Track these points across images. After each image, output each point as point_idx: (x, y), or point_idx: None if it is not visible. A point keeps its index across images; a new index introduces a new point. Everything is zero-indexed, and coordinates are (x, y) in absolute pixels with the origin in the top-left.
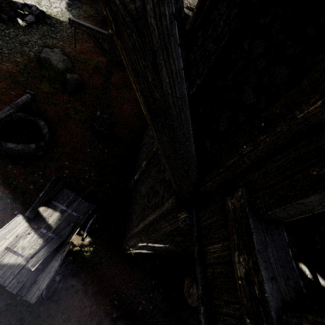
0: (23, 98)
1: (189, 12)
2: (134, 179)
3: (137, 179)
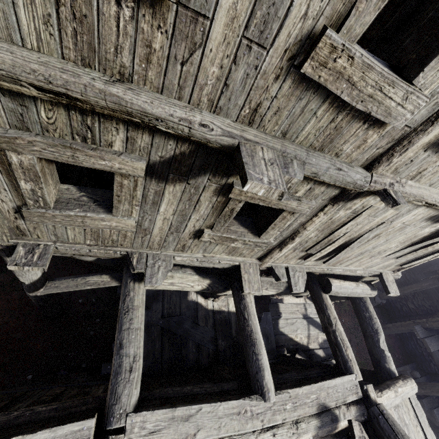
0: None
1: None
2: None
3: None
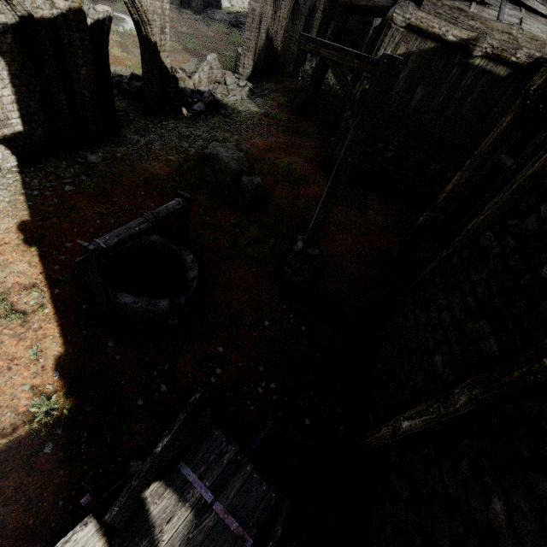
0: (169, 204)
1: (486, 64)
2: (400, 427)
3: (414, 433)
